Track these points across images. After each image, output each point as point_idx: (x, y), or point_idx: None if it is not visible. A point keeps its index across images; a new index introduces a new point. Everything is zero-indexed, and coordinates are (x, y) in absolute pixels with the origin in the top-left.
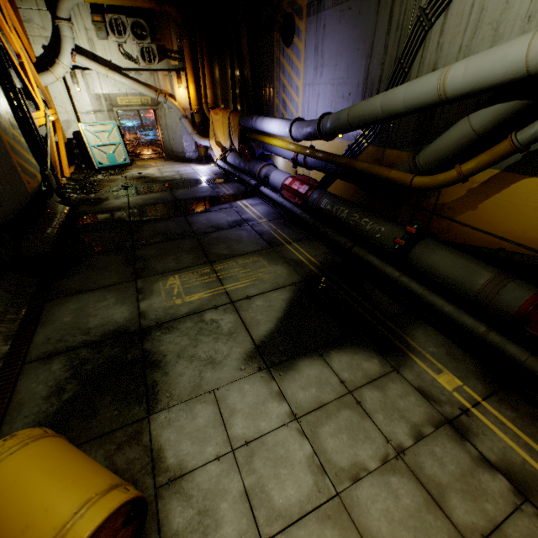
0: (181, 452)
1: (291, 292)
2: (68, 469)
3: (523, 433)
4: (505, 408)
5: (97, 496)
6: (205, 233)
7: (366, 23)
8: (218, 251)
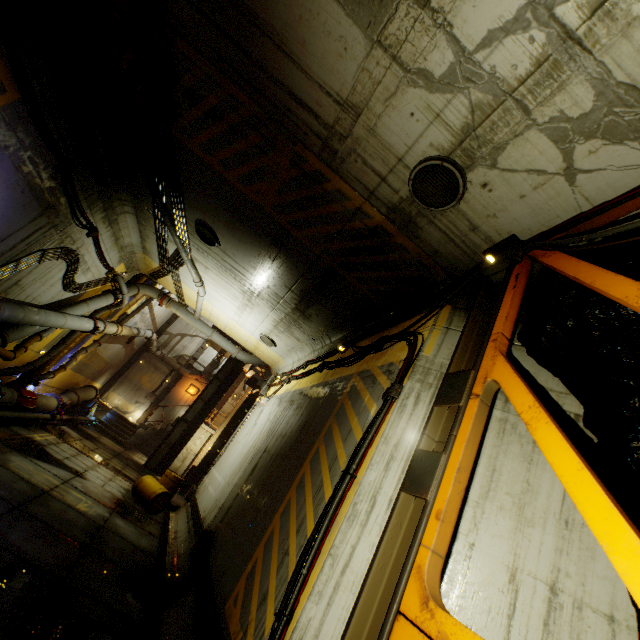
0: (118, 492)
1: (34, 459)
2: (153, 482)
3: (43, 434)
4: (37, 432)
5: (149, 477)
6: (5, 499)
7: (22, 218)
8: (29, 488)
